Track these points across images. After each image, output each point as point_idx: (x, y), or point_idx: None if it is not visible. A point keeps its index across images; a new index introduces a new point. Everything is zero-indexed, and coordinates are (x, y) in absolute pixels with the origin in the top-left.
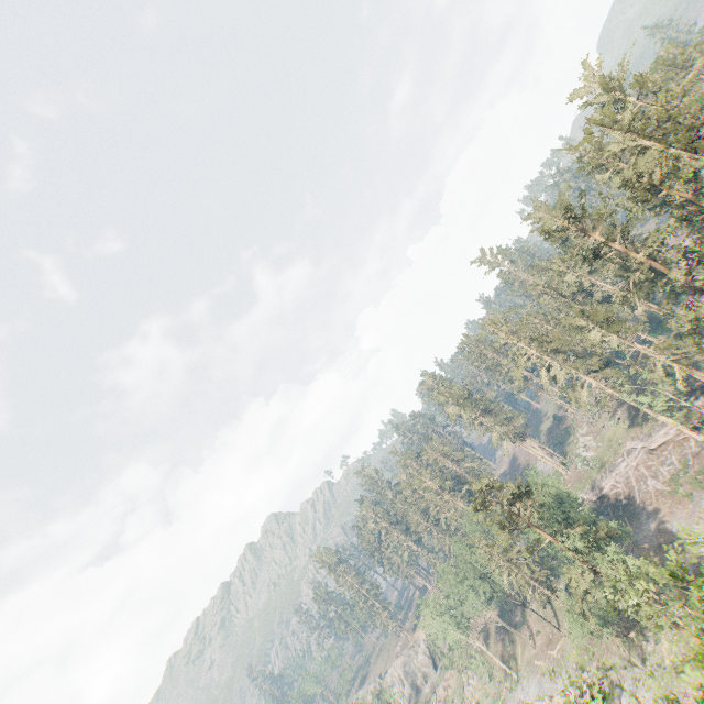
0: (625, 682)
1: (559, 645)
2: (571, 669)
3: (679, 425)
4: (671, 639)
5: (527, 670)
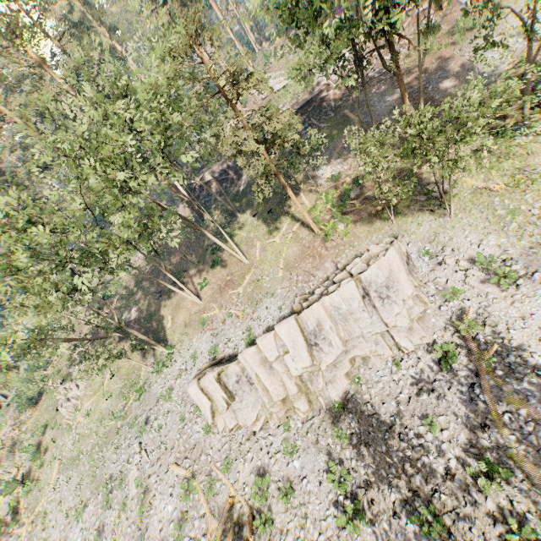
0: (411, 250)
1: (248, 278)
2: (281, 291)
3: None
4: (480, 170)
5: (188, 333)
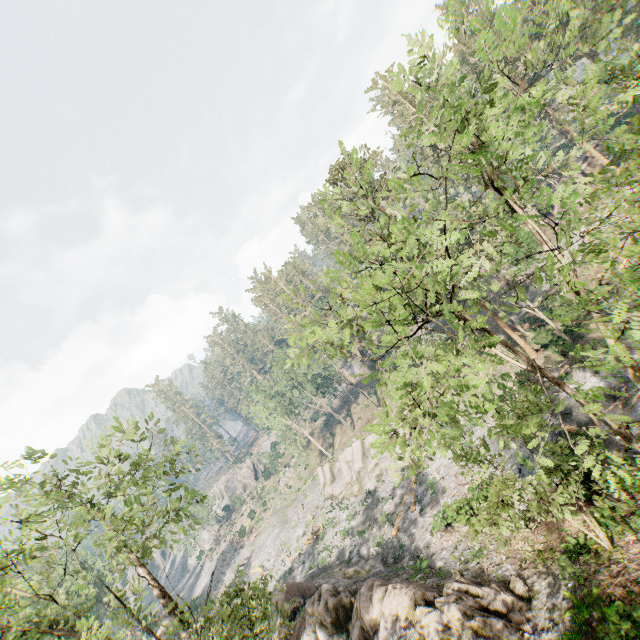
0: None
1: (377, 419)
2: None
3: (533, 208)
4: (489, 367)
5: (342, 449)
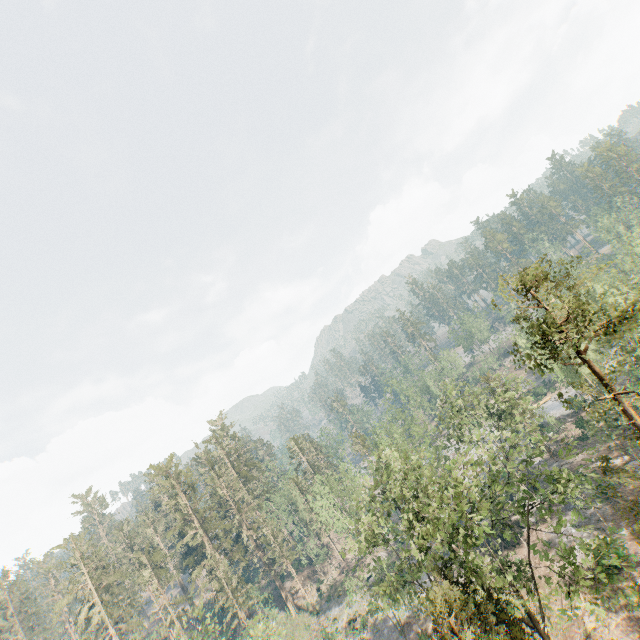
0: None
1: None
2: None
3: None
4: None
5: None
